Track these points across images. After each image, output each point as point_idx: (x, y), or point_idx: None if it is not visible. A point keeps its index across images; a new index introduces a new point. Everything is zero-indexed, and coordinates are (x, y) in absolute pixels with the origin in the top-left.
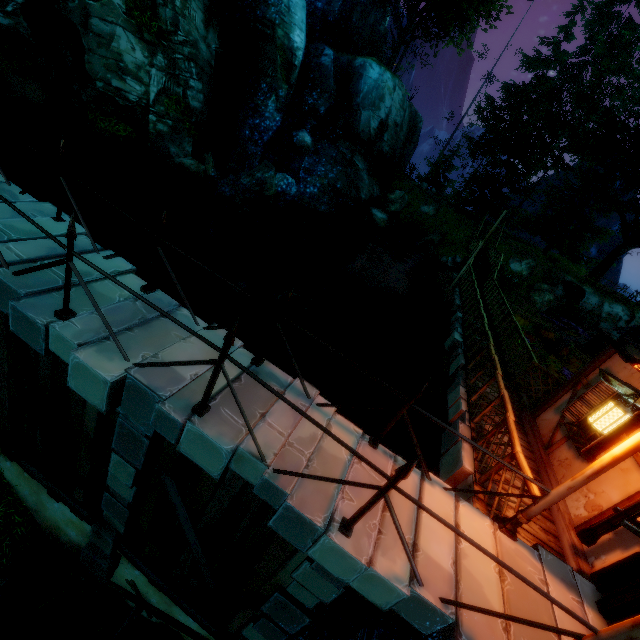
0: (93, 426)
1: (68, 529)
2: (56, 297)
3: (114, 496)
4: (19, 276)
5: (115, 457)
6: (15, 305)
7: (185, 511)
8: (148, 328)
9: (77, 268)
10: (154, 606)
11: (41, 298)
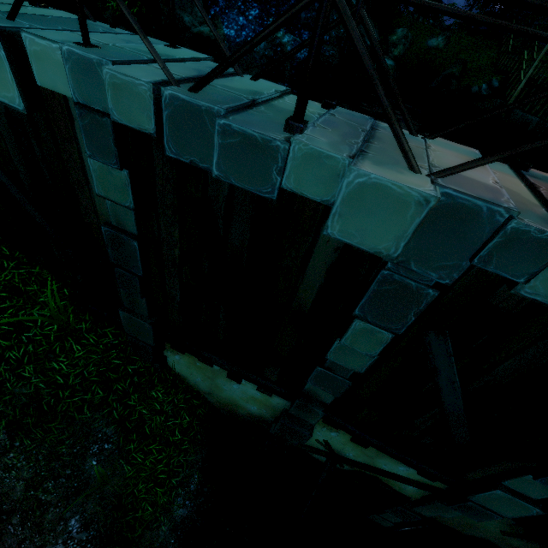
0: (312, 295)
1: (248, 405)
2: (257, 114)
3: (329, 370)
4: (198, 93)
5: (358, 325)
6: (228, 123)
7: (455, 373)
8: (381, 140)
9: (241, 87)
10: (349, 459)
11: (244, 115)
